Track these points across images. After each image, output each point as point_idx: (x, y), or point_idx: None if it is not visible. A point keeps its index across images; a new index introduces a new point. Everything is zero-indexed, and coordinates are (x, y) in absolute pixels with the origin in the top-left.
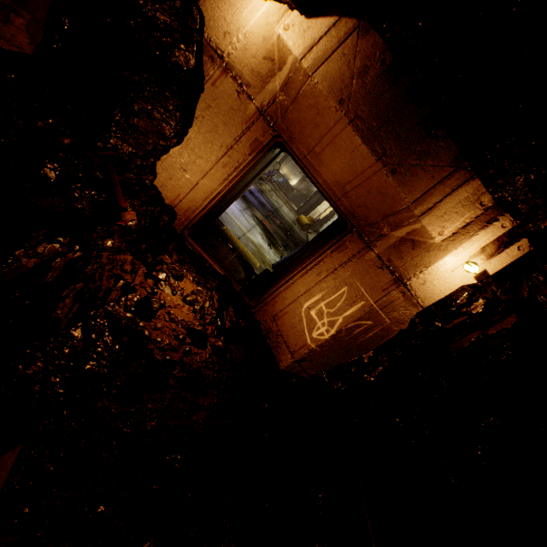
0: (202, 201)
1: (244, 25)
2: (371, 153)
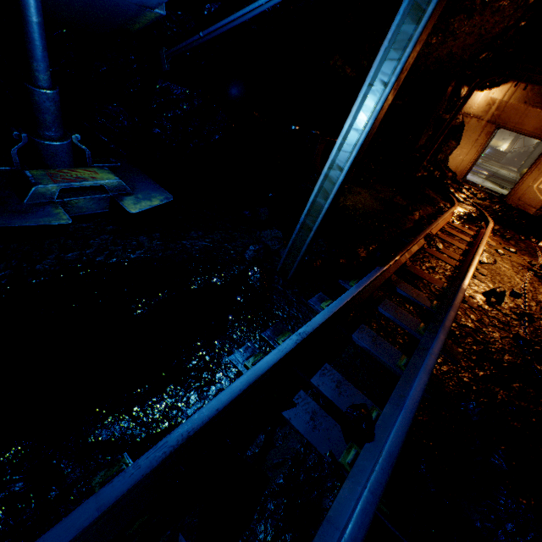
0: (466, 165)
1: (476, 102)
2: None
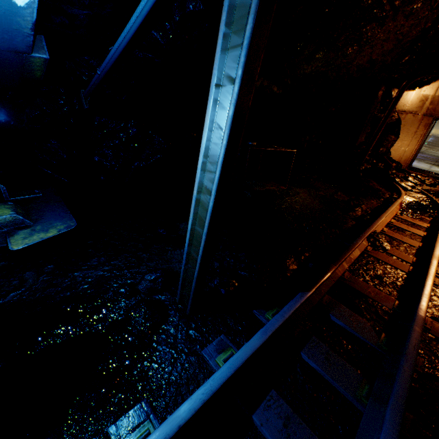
0: (409, 154)
1: (409, 100)
2: None
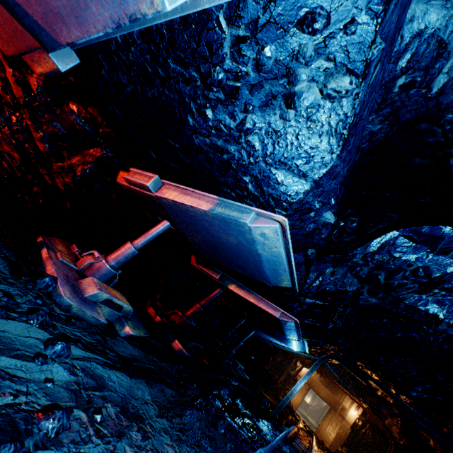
0: (297, 402)
1: (302, 370)
2: (328, 389)
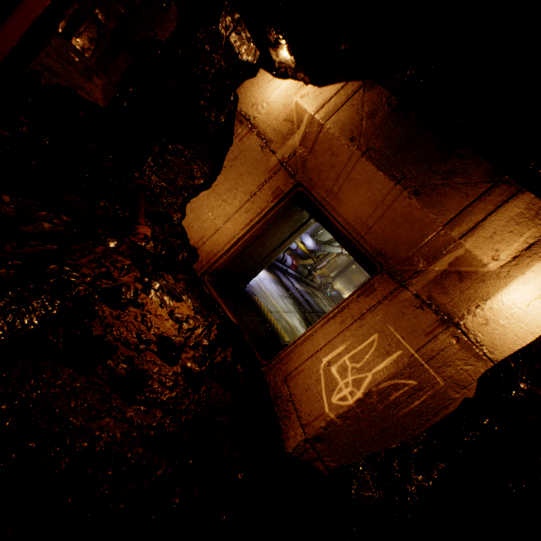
0: (225, 245)
1: (268, 97)
2: (388, 178)
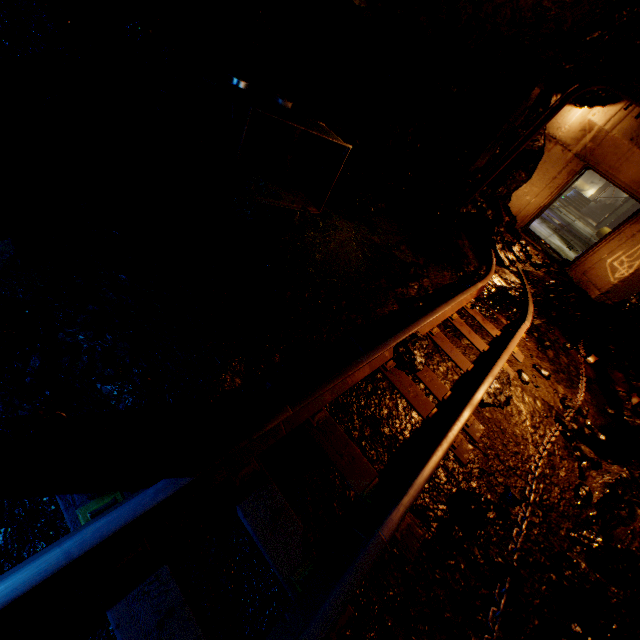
0: (533, 210)
1: (568, 122)
2: None
